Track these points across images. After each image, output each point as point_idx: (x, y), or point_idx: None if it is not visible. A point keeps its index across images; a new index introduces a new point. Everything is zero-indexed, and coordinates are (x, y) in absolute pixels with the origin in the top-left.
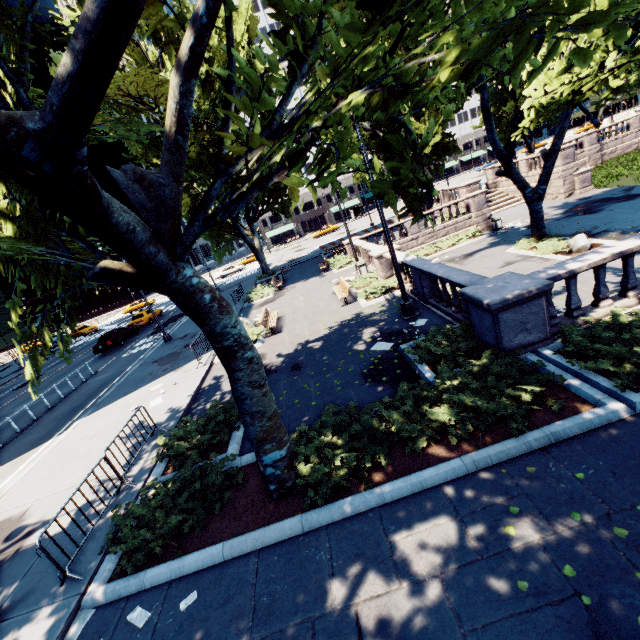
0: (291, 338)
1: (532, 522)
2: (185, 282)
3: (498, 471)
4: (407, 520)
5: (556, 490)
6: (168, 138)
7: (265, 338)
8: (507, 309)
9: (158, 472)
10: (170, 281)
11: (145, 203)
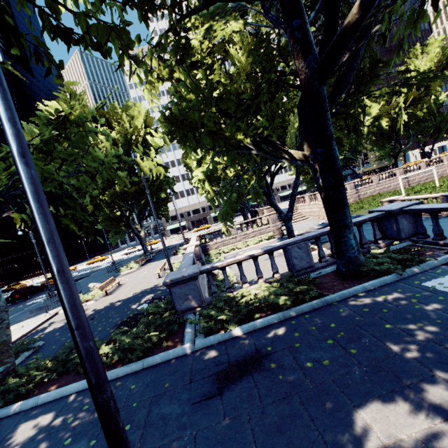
0: (112, 298)
1: (85, 414)
2: None
3: None
4: (34, 415)
5: (115, 395)
6: None
7: (100, 298)
8: (176, 286)
9: None
10: None
11: None
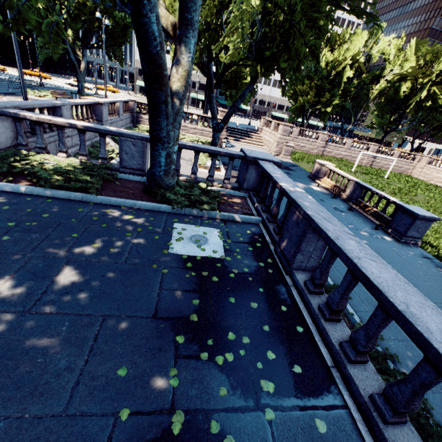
0: None
1: None
2: None
3: None
4: None
5: None
6: None
7: None
8: None
9: None
10: None
11: None
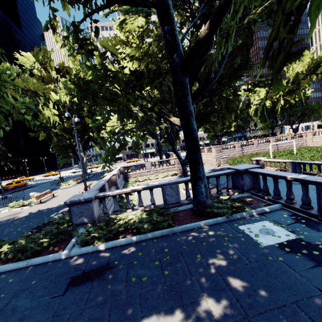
0: (42, 206)
1: None
2: None
3: None
4: None
5: None
6: None
7: (35, 204)
8: (75, 205)
9: None
10: None
11: None
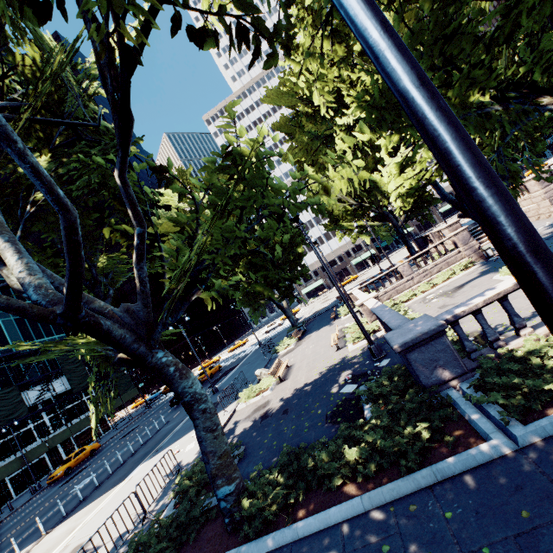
0: (291, 384)
1: None
2: (157, 361)
3: (387, 509)
4: None
5: (424, 529)
6: (137, 289)
7: (275, 386)
8: (413, 350)
9: (170, 507)
10: (148, 362)
11: (130, 322)
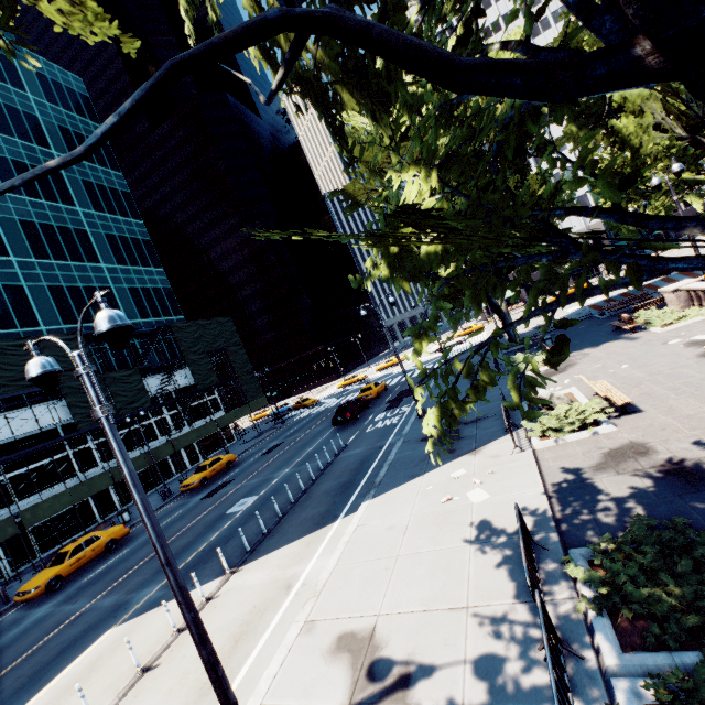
0: (683, 421)
1: None
2: None
3: None
4: None
5: None
6: None
7: (610, 419)
8: None
9: (610, 637)
10: None
11: None
